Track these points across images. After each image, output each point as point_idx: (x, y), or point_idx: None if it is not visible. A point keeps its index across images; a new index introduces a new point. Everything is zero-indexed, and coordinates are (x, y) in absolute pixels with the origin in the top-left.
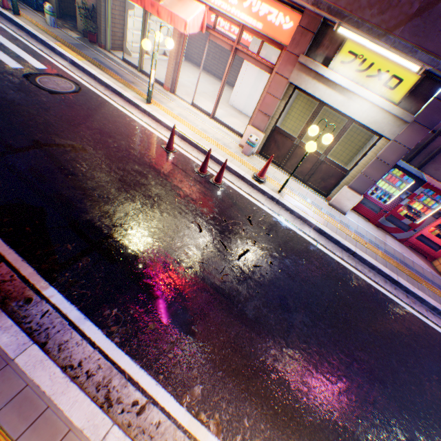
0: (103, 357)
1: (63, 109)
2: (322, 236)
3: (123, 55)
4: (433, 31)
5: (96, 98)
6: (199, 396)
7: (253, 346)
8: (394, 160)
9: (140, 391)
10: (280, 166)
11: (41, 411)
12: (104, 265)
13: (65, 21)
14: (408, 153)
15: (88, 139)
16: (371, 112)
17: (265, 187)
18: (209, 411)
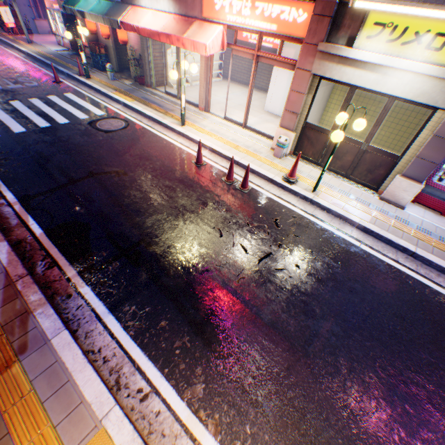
0: (118, 347)
1: (113, 144)
2: (369, 236)
3: (165, 89)
4: None
5: (140, 129)
6: (200, 394)
7: (265, 351)
8: None
9: (146, 380)
10: (317, 163)
11: (63, 383)
12: (129, 268)
13: (123, 73)
14: None
15: (129, 164)
16: (415, 83)
17: (297, 188)
18: (209, 410)
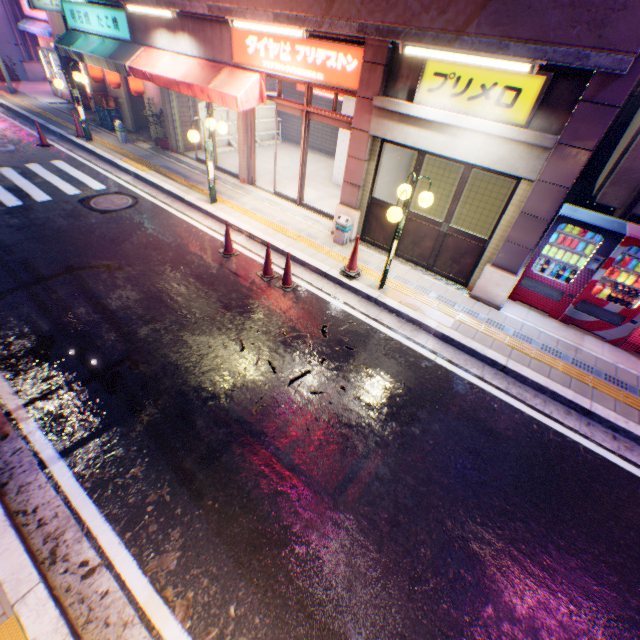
0: (64, 504)
1: (110, 228)
2: (450, 346)
3: (196, 154)
4: (521, 11)
5: (153, 209)
6: (173, 565)
7: (277, 504)
8: (549, 211)
9: (97, 549)
10: None
11: None
12: (101, 397)
13: (142, 133)
14: (626, 196)
15: (129, 256)
16: (490, 147)
17: (358, 284)
18: (182, 586)
